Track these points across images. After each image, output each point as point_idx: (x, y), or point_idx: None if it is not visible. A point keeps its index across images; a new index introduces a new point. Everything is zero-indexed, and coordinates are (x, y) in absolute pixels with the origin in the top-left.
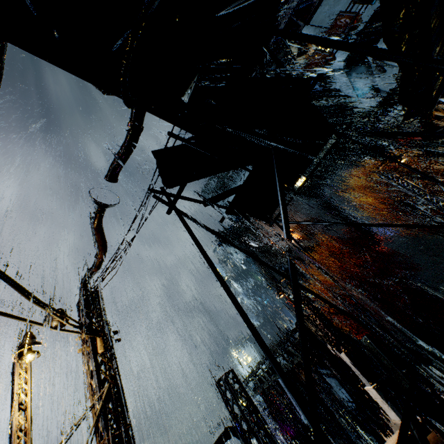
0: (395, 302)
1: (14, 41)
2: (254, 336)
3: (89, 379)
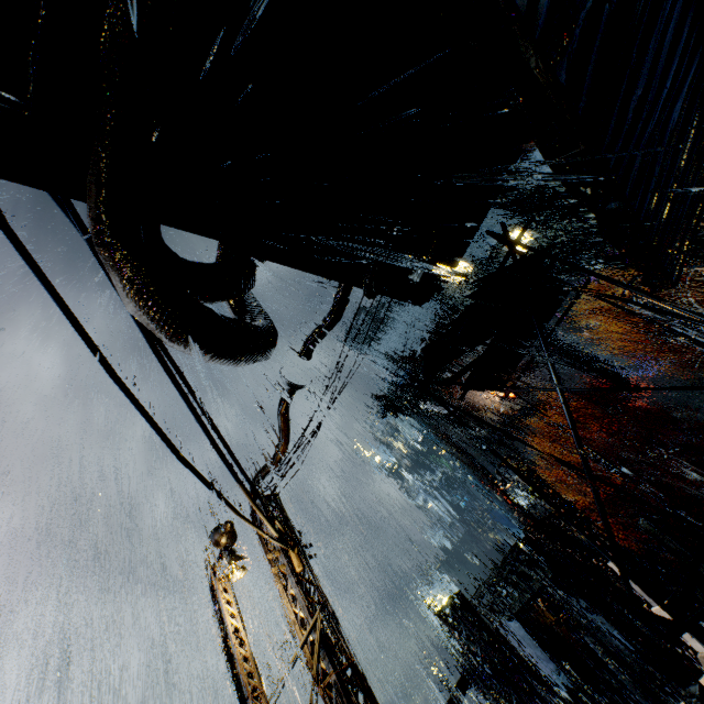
0: (681, 486)
1: (283, 262)
2: (550, 504)
3: (289, 605)
